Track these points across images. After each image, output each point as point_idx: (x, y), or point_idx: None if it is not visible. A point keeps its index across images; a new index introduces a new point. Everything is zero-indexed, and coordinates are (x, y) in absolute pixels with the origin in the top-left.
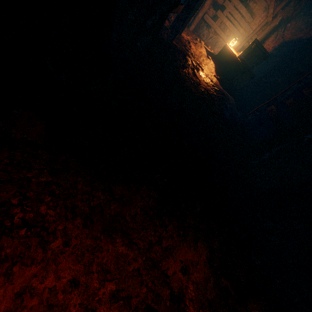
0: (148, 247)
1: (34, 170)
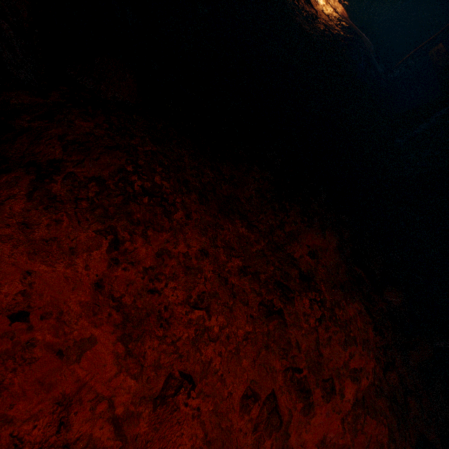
0: (269, 231)
1: (136, 138)
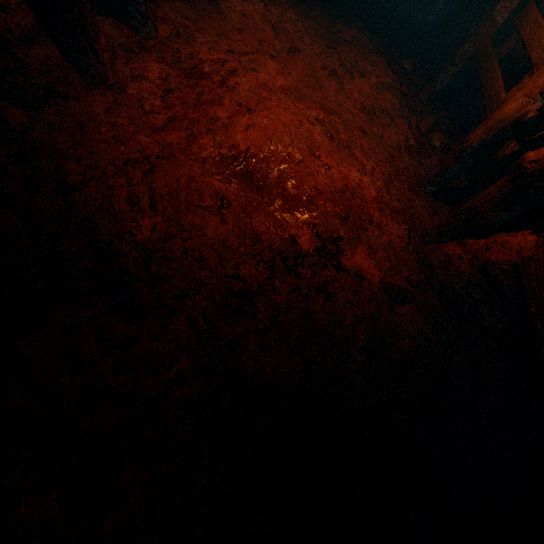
0: (328, 28)
1: None
